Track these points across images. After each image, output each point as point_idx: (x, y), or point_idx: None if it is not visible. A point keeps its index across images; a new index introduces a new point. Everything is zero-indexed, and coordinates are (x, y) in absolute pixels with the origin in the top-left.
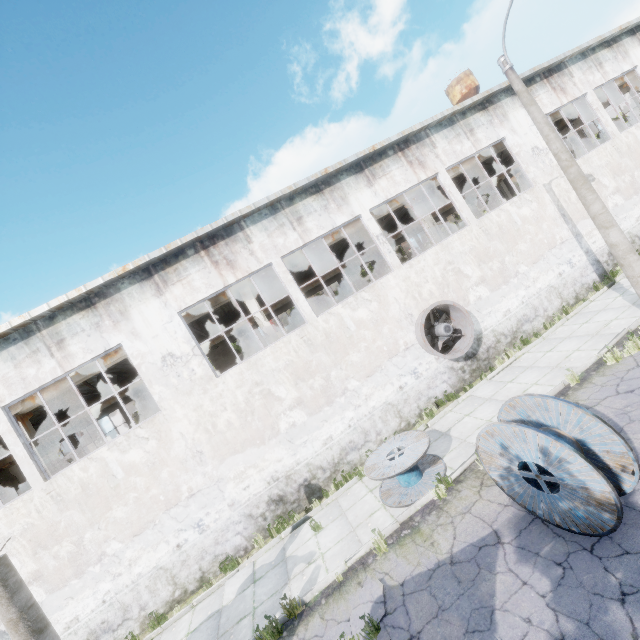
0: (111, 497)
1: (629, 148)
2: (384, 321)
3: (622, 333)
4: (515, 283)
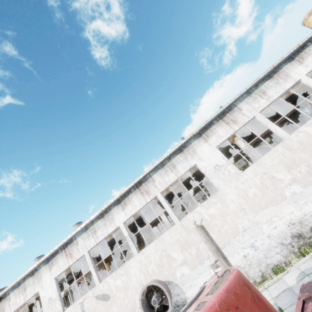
0: (206, 229)
1: None
2: None
3: None
4: None
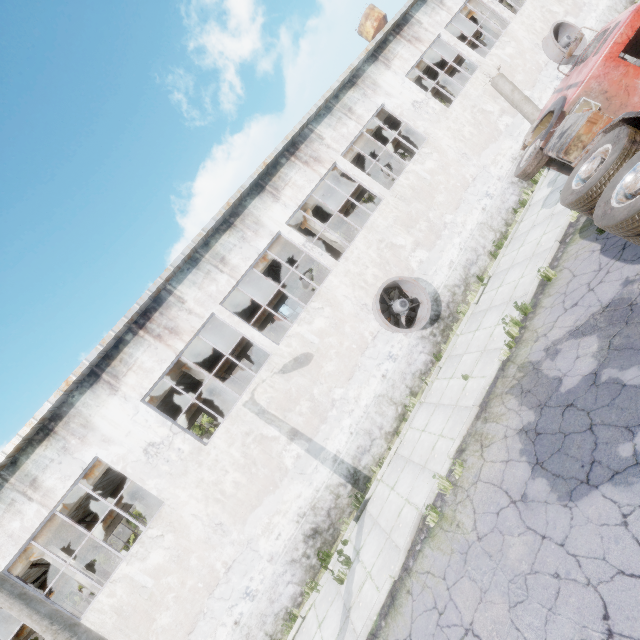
0: (430, 191)
1: None
2: (524, 52)
3: None
4: (586, 10)
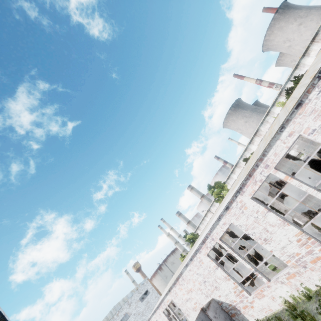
0: None
1: None
2: None
3: None
4: None
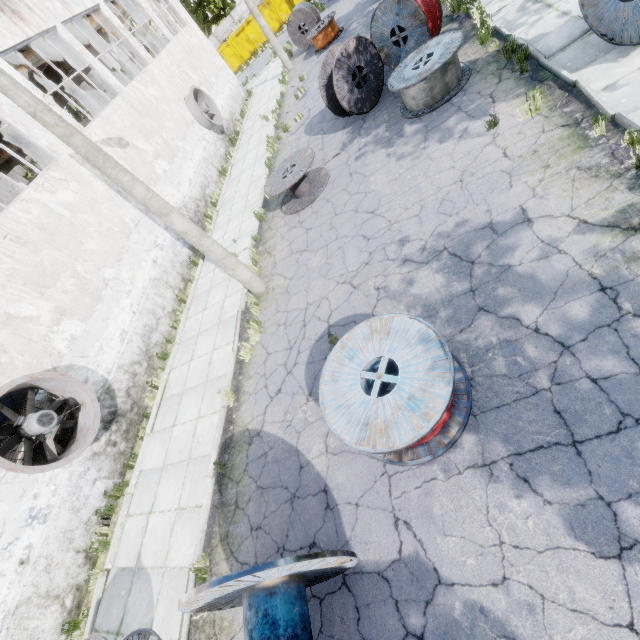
0: None
1: (144, 106)
2: None
3: (239, 316)
4: (111, 294)
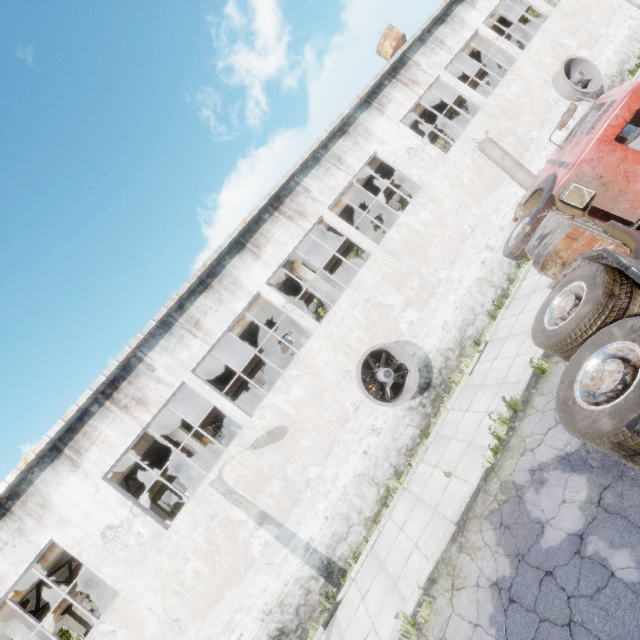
0: (424, 244)
1: None
2: (531, 90)
3: None
4: (603, 41)
